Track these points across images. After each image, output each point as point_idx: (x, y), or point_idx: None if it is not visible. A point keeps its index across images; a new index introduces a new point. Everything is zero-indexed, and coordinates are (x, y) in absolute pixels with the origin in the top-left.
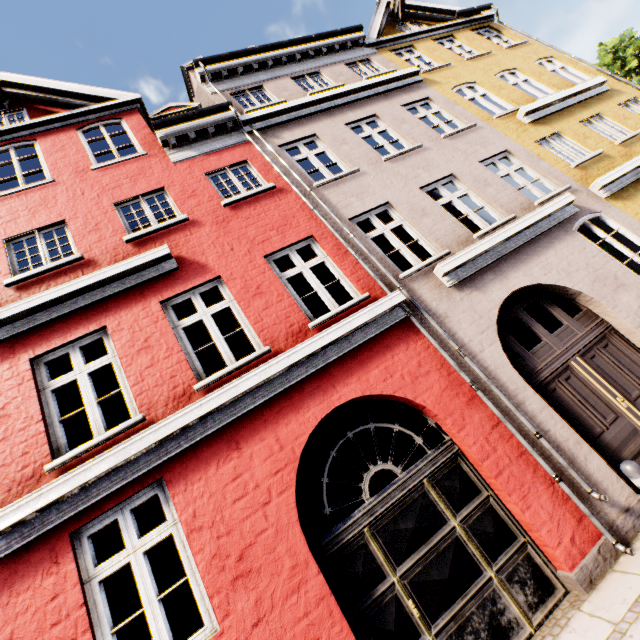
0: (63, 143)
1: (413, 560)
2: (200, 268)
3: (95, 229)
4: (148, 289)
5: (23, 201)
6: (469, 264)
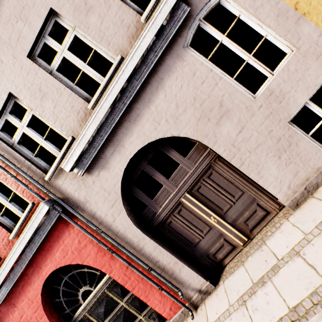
0: None
1: (108, 319)
2: None
3: None
4: None
5: None
6: (89, 148)
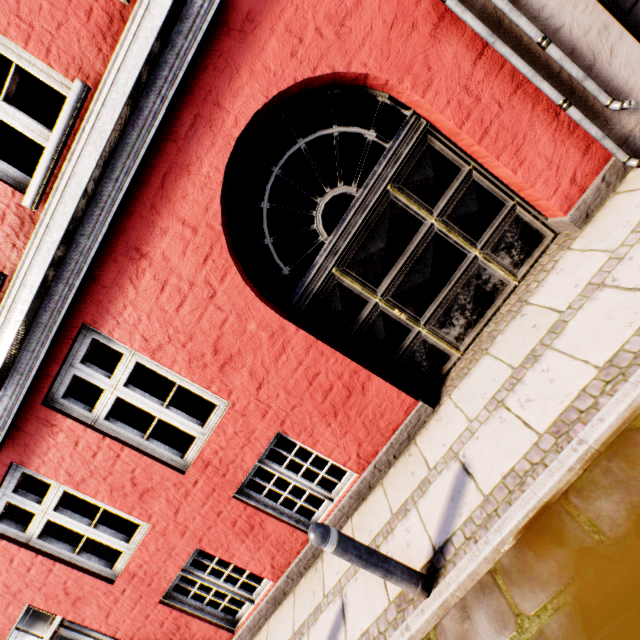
0: None
1: (392, 276)
2: None
3: None
4: None
5: None
6: None
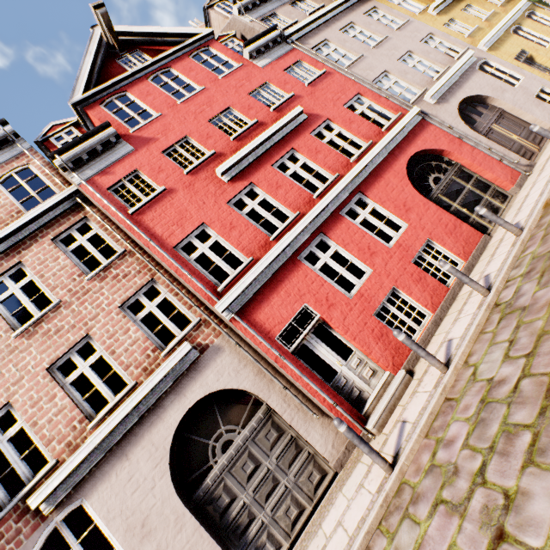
0: (188, 66)
1: (459, 199)
2: (317, 116)
3: (250, 108)
4: (300, 129)
5: (198, 101)
6: (438, 92)
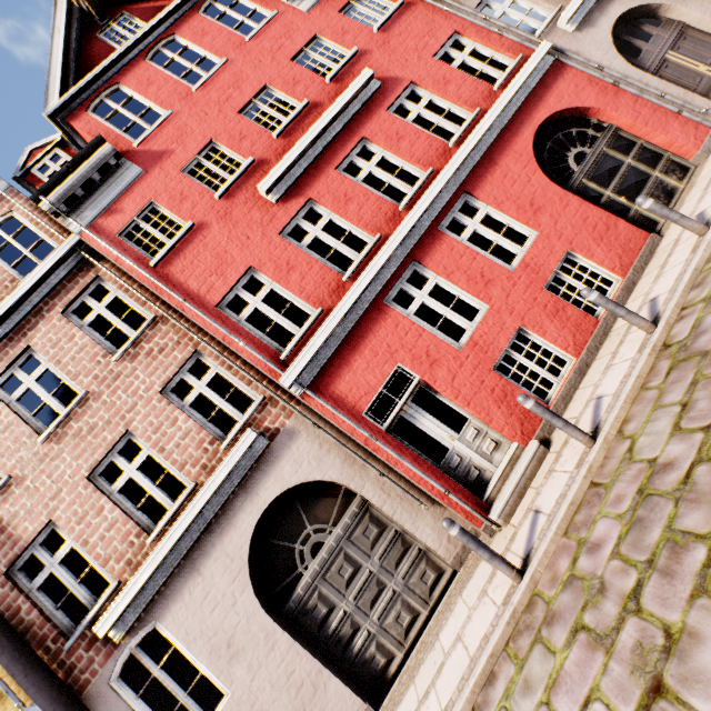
0: (200, 28)
1: (614, 183)
2: (395, 81)
3: (296, 83)
4: (371, 106)
5: (221, 83)
6: (580, 10)
